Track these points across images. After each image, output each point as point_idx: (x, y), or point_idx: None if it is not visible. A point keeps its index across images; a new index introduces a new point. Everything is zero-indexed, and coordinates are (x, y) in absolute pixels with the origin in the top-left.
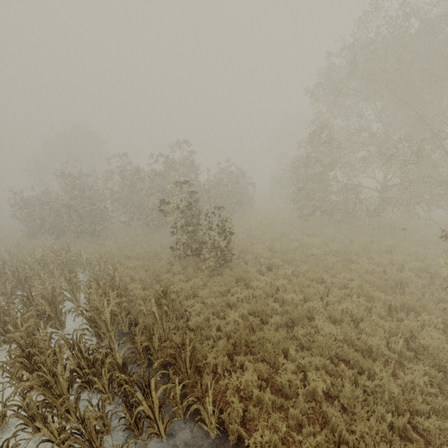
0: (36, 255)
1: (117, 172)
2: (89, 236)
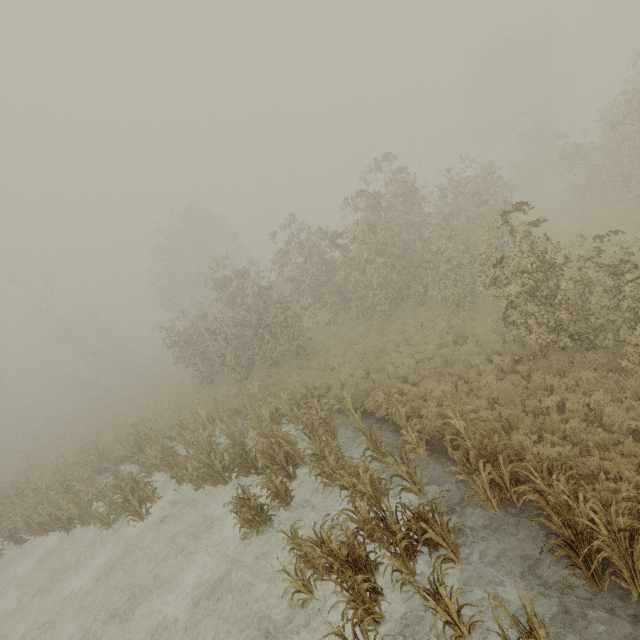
0: (264, 414)
1: (295, 250)
2: (291, 360)
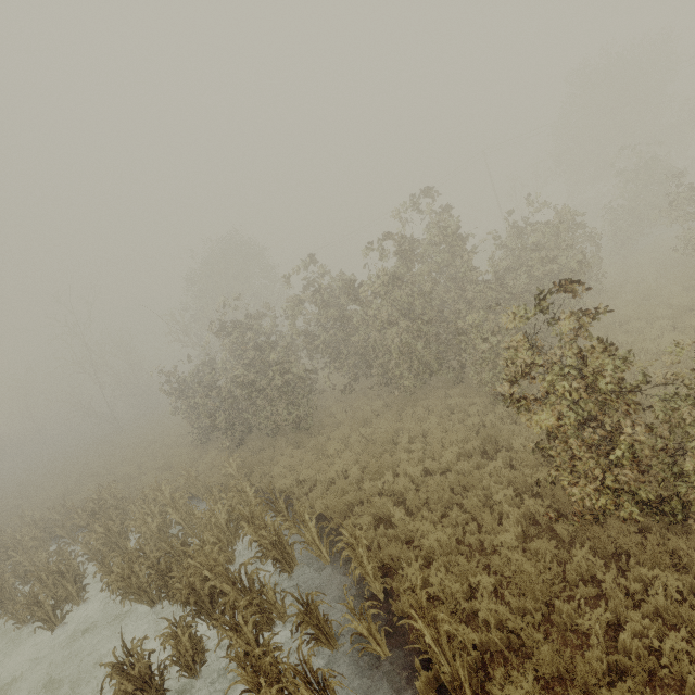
0: (218, 513)
1: (309, 298)
2: (291, 432)
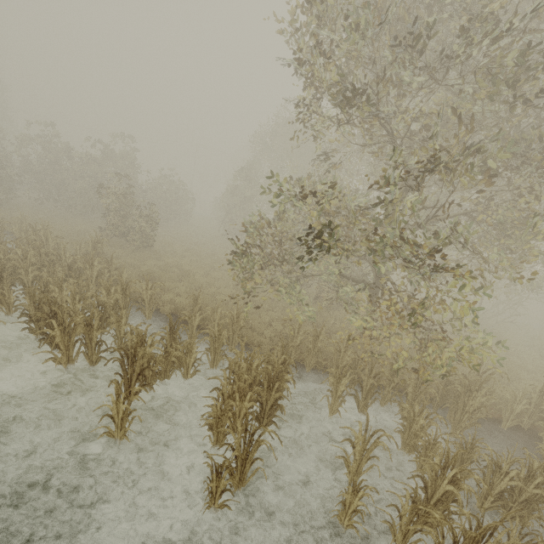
0: None
1: (40, 142)
2: None
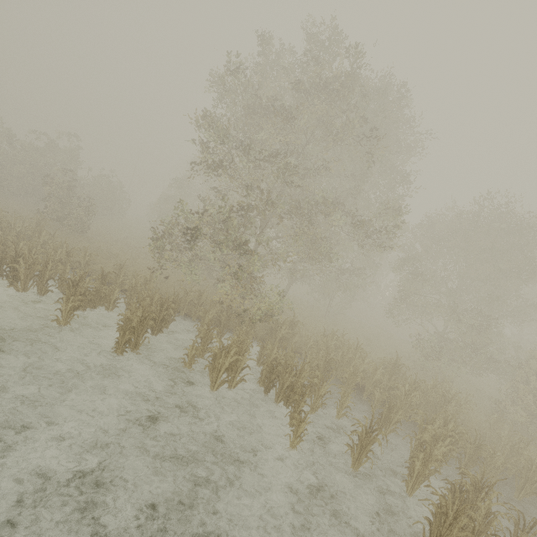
0: None
1: None
2: None
